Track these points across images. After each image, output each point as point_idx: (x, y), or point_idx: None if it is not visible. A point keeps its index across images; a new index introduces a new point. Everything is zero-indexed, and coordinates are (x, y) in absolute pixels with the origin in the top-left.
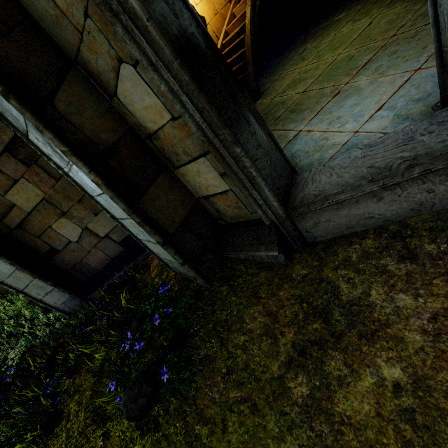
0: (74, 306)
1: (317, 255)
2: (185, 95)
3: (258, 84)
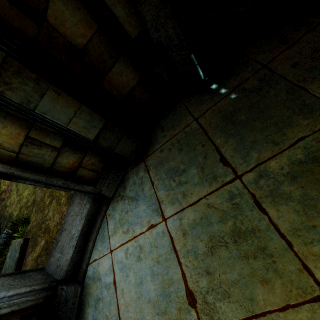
0: None
1: None
2: None
3: None
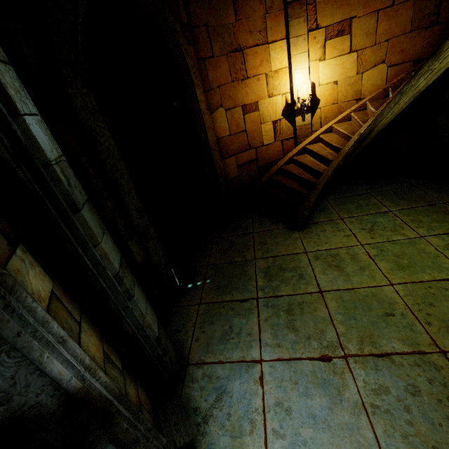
0: None
1: None
2: None
3: (311, 215)
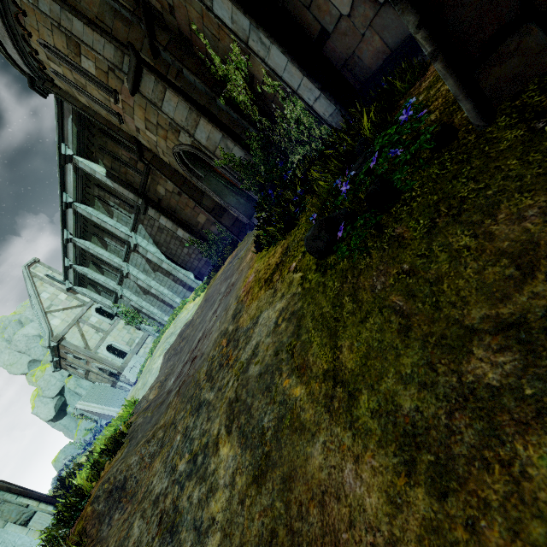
0: (340, 123)
1: None
2: None
3: None
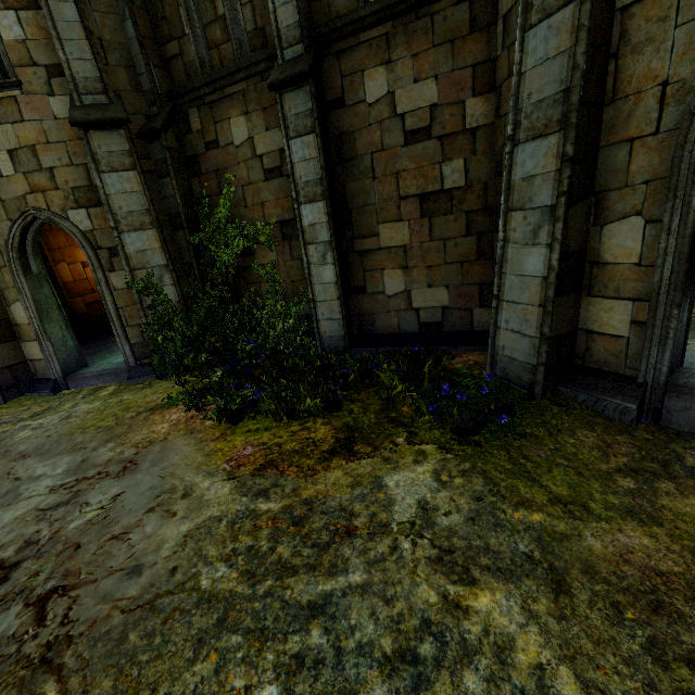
0: (335, 347)
1: (666, 434)
2: (672, 258)
3: None
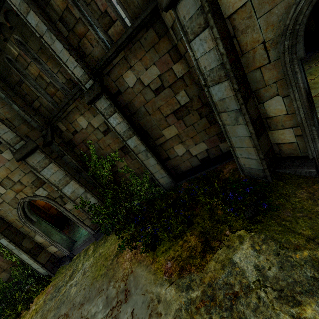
0: (170, 186)
1: None
2: (302, 109)
3: None
